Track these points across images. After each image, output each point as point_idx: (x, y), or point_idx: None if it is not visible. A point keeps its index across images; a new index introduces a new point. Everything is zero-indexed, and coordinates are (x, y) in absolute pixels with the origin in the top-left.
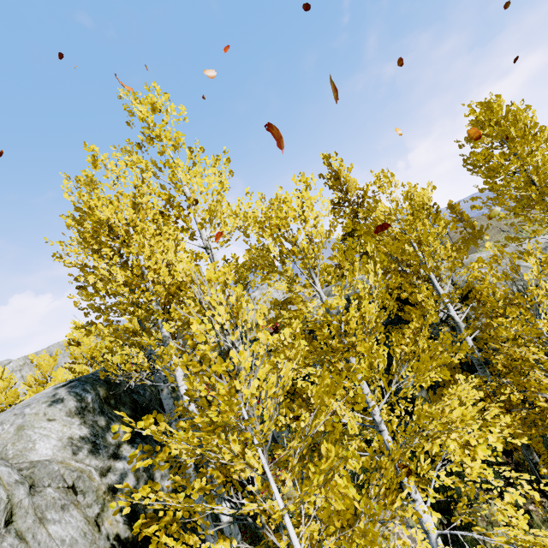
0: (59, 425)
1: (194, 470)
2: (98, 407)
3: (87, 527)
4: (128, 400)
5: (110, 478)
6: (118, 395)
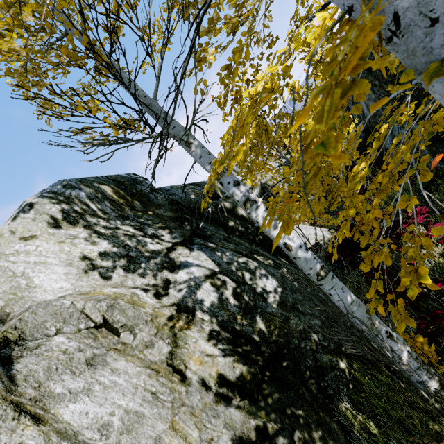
0: (50, 243)
1: (307, 250)
2: (112, 211)
3: (156, 380)
4: (164, 202)
5: (173, 296)
6: (143, 197)
